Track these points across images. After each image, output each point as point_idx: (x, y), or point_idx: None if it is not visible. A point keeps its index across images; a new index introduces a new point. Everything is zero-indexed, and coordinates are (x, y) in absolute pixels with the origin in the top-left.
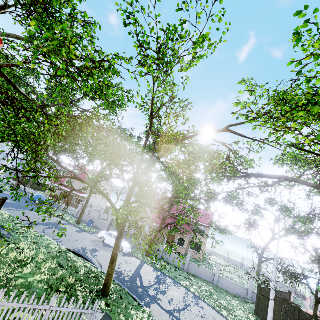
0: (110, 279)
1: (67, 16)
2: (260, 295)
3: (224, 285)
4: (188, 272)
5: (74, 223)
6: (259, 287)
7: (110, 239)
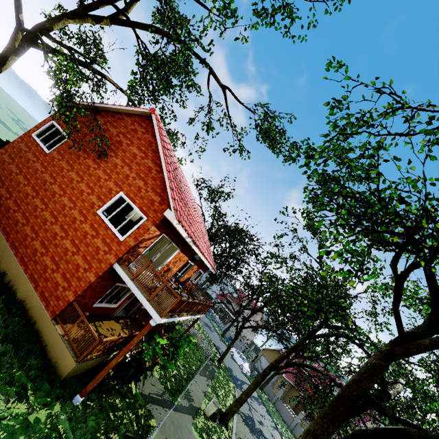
0: (223, 356)
1: (238, 240)
2: None
3: None
4: (293, 432)
5: (220, 334)
6: None
7: (237, 355)
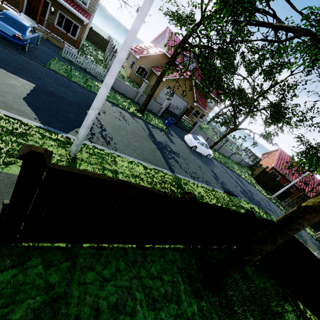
0: None
1: None
2: (262, 172)
3: (234, 158)
4: (219, 152)
5: (143, 117)
6: (264, 170)
7: (202, 148)
